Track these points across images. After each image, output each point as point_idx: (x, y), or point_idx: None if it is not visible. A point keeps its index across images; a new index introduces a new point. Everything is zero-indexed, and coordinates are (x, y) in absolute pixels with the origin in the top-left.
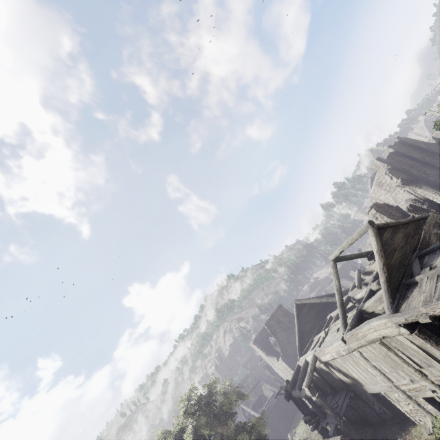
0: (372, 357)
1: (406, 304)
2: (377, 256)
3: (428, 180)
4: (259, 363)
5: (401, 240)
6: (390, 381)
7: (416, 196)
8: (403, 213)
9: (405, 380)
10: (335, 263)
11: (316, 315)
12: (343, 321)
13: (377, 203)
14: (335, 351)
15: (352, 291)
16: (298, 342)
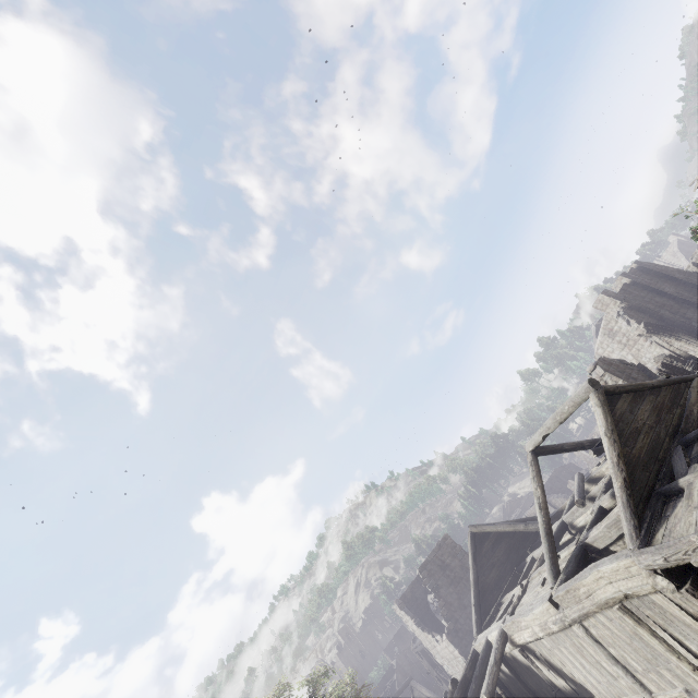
0: (609, 637)
1: (665, 530)
2: (606, 441)
3: (691, 327)
4: (411, 645)
5: (649, 415)
6: (646, 691)
7: (673, 352)
8: (652, 376)
9: (676, 690)
10: (535, 457)
11: (507, 556)
12: (551, 564)
13: (606, 359)
14: (538, 624)
15: (569, 511)
16: (475, 604)
